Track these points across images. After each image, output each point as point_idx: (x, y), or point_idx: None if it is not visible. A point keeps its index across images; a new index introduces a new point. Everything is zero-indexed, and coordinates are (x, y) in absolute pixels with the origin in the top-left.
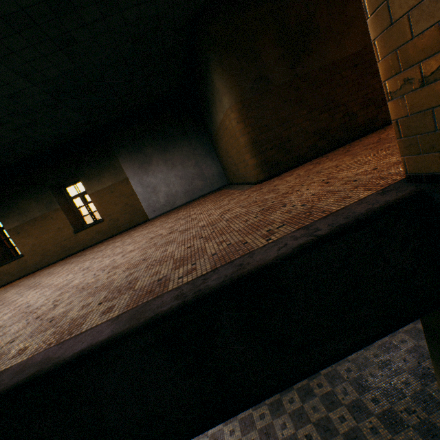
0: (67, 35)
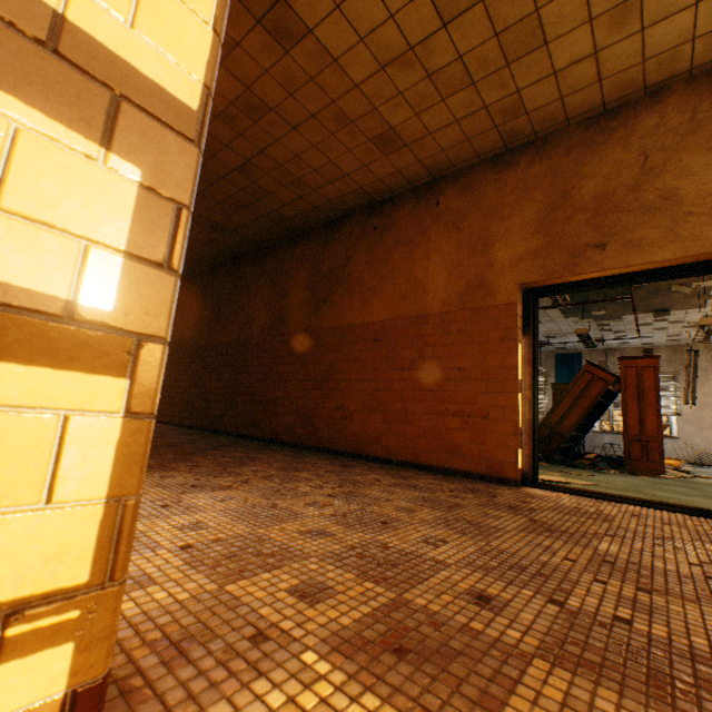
0: None
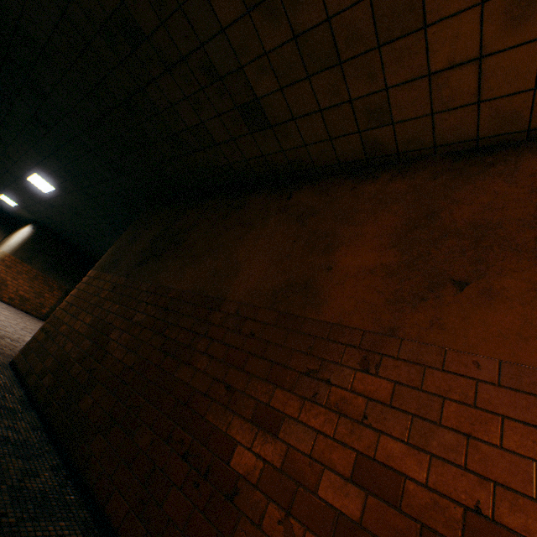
0: (86, 190)
